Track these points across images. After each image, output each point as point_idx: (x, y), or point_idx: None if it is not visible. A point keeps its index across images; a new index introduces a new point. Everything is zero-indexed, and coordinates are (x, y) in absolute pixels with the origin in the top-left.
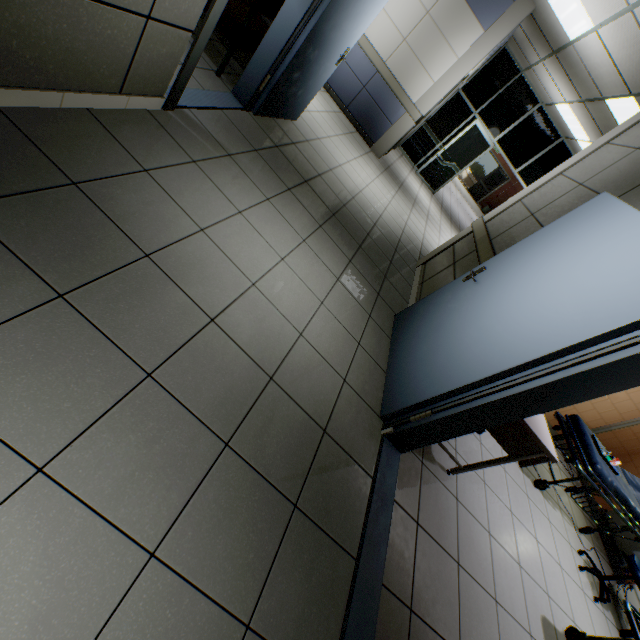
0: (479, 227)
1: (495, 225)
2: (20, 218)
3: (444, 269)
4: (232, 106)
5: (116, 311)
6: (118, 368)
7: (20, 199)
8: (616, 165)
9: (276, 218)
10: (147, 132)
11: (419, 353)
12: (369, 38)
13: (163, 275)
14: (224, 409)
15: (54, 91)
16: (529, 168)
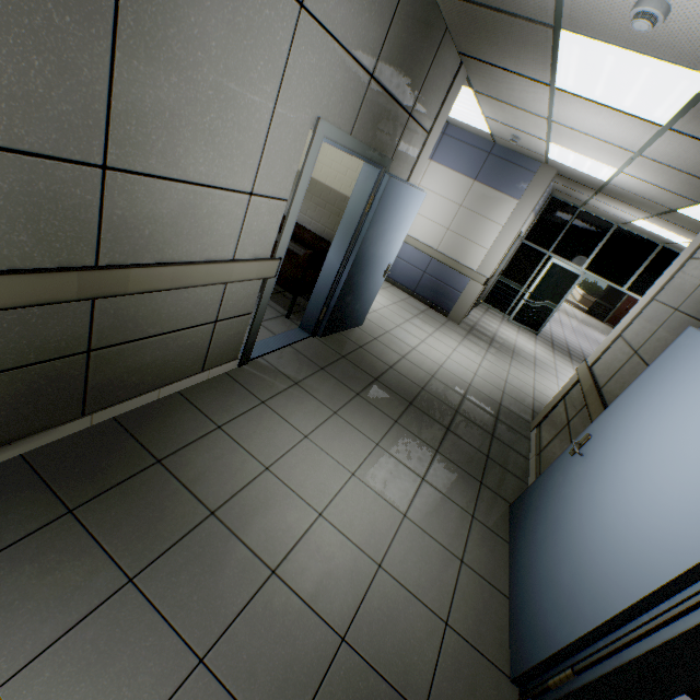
0: (584, 374)
1: (601, 369)
2: (112, 508)
3: (559, 432)
4: (299, 338)
5: (177, 584)
6: (171, 656)
7: (115, 490)
8: None
9: (344, 429)
10: (224, 391)
11: (540, 567)
12: (417, 238)
13: (226, 530)
14: (283, 697)
15: (153, 391)
16: (638, 281)
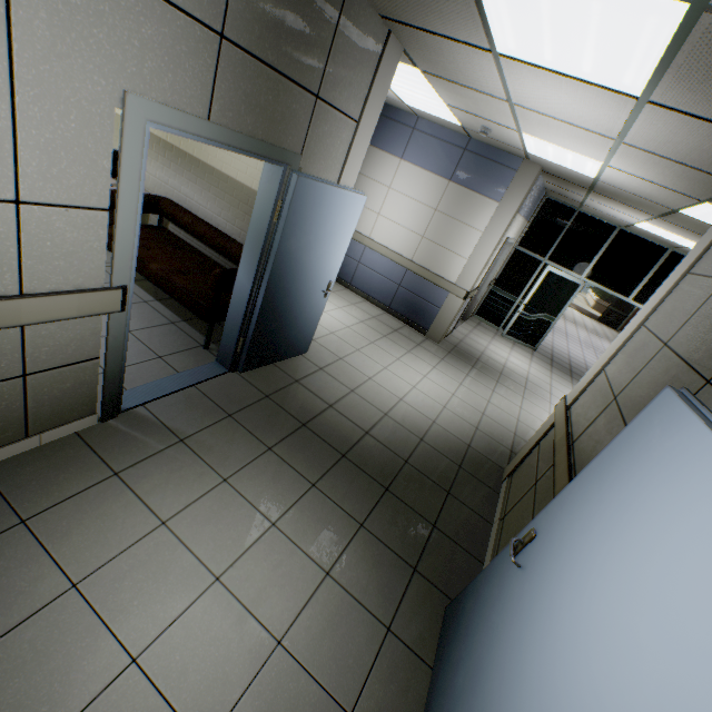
0: (559, 416)
1: (578, 412)
2: None
3: (525, 493)
4: (211, 375)
5: None
6: None
7: None
8: (703, 309)
9: (230, 505)
10: (59, 462)
11: None
12: (390, 247)
13: None
14: None
15: None
16: (645, 291)
